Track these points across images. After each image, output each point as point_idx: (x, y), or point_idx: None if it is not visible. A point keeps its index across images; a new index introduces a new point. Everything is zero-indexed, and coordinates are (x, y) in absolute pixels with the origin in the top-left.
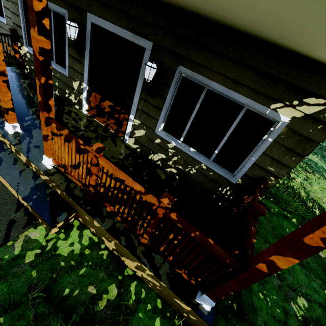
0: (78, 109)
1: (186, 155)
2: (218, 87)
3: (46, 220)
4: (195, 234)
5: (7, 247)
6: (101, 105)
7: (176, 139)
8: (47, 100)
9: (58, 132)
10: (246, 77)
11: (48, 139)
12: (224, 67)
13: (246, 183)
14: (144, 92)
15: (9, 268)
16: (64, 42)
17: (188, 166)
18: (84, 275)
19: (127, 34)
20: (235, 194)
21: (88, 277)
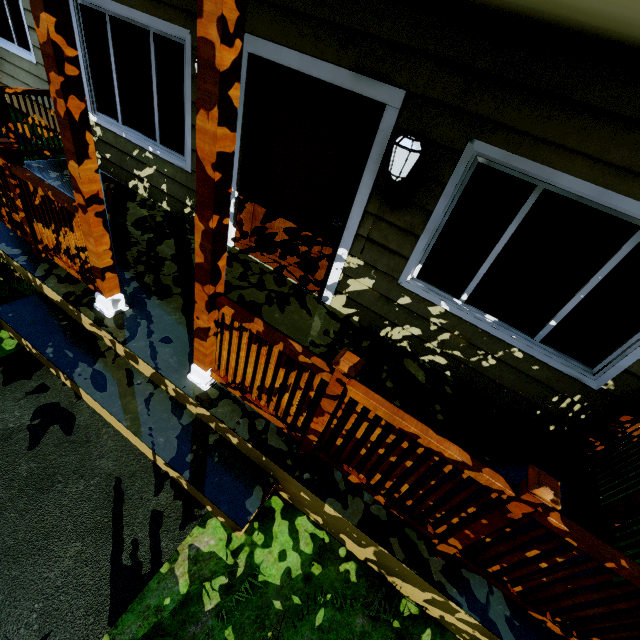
0: None
1: (474, 330)
2: (576, 186)
3: (227, 511)
4: (620, 565)
5: (163, 579)
6: (266, 227)
7: (450, 297)
8: (216, 259)
9: (235, 323)
10: None
11: (208, 336)
12: (597, 139)
13: (628, 388)
14: (376, 201)
15: (180, 627)
16: (181, 98)
17: (478, 351)
18: (326, 628)
19: (338, 75)
20: (593, 410)
21: (335, 631)
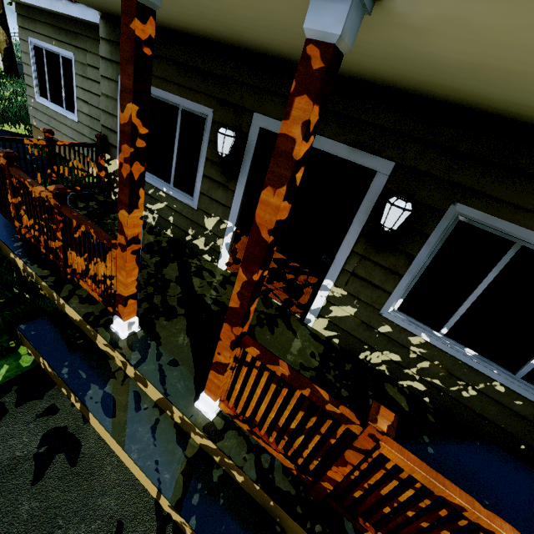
0: (209, 262)
1: (455, 361)
2: None
3: None
4: None
5: None
6: None
7: (430, 330)
8: (250, 305)
9: (258, 362)
10: None
11: (225, 371)
12: None
13: None
14: (362, 244)
15: None
16: (197, 155)
17: (457, 381)
18: None
19: (336, 147)
20: None
21: None
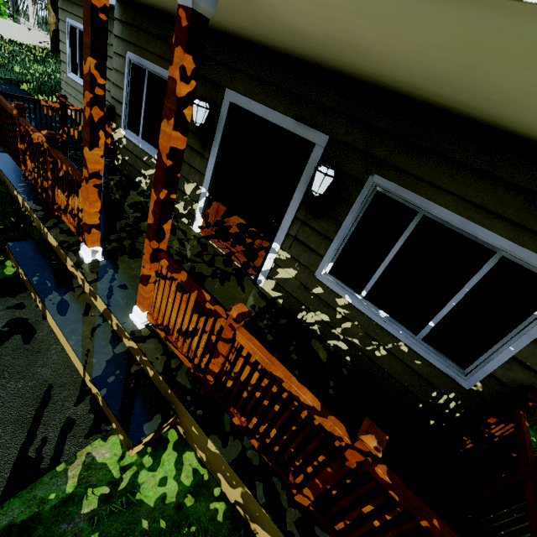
0: (186, 225)
1: (370, 322)
2: (446, 215)
3: (126, 428)
4: (432, 523)
5: (56, 476)
6: (224, 221)
7: (353, 292)
8: (162, 223)
9: (168, 273)
10: (505, 203)
11: (148, 283)
12: (460, 183)
13: (493, 392)
14: (303, 210)
15: (54, 522)
16: None
17: (372, 342)
18: None
19: (286, 121)
20: (466, 409)
21: None
